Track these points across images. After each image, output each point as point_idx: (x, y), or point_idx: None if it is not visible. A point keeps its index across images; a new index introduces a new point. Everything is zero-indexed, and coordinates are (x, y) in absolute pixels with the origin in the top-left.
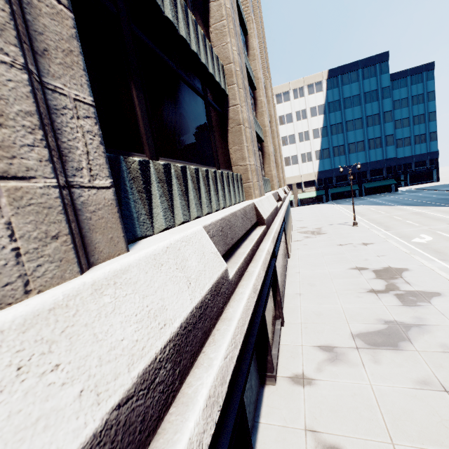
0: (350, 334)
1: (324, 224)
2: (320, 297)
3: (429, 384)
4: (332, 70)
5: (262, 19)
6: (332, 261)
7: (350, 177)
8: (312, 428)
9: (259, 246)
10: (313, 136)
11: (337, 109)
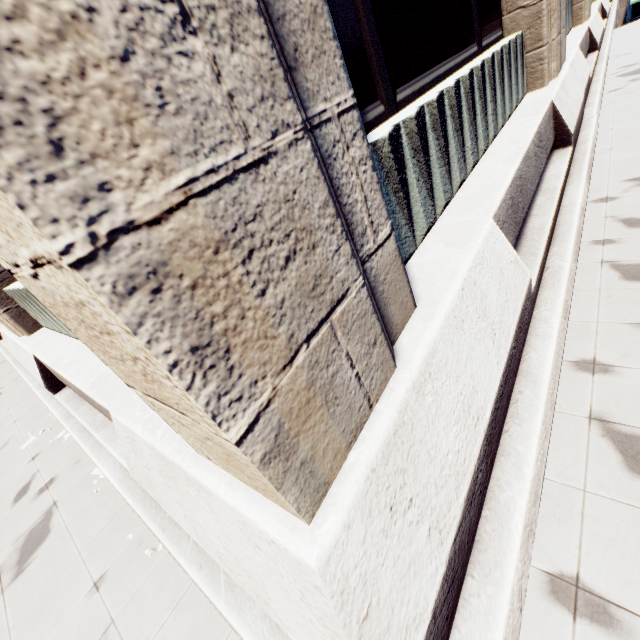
0: None
1: None
2: (639, 145)
3: None
4: None
5: None
6: None
7: None
8: (611, 216)
9: (595, 69)
10: None
11: None
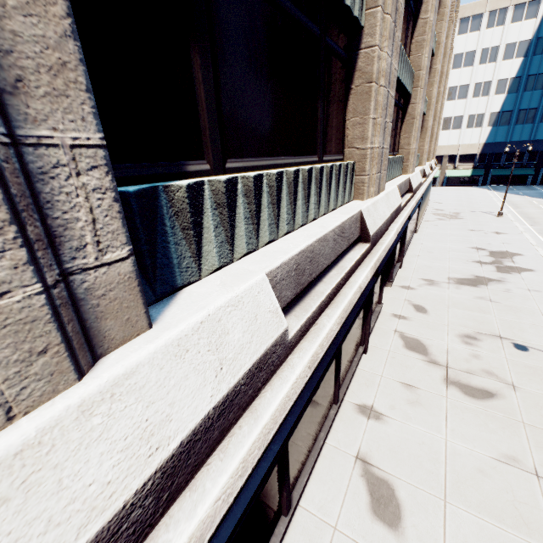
0: (447, 278)
1: (465, 210)
2: (434, 259)
3: (483, 298)
4: None
5: None
6: (456, 240)
7: (514, 161)
8: (408, 300)
9: (408, 203)
10: (496, 90)
11: None
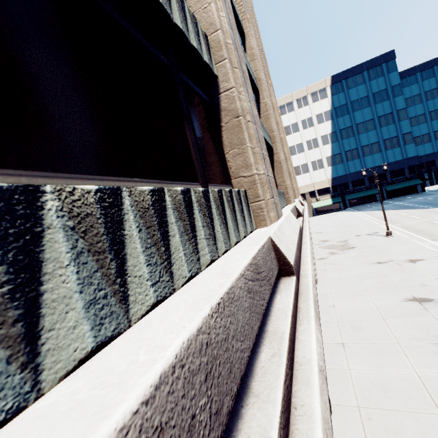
0: None
1: (349, 236)
2: (375, 351)
3: None
4: (335, 76)
5: (258, 32)
6: (375, 287)
7: (376, 181)
8: None
9: (295, 347)
10: (323, 142)
11: (345, 113)
